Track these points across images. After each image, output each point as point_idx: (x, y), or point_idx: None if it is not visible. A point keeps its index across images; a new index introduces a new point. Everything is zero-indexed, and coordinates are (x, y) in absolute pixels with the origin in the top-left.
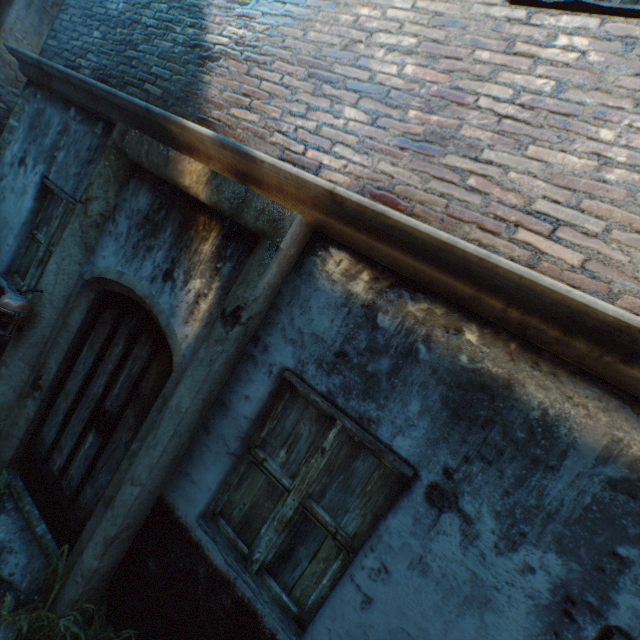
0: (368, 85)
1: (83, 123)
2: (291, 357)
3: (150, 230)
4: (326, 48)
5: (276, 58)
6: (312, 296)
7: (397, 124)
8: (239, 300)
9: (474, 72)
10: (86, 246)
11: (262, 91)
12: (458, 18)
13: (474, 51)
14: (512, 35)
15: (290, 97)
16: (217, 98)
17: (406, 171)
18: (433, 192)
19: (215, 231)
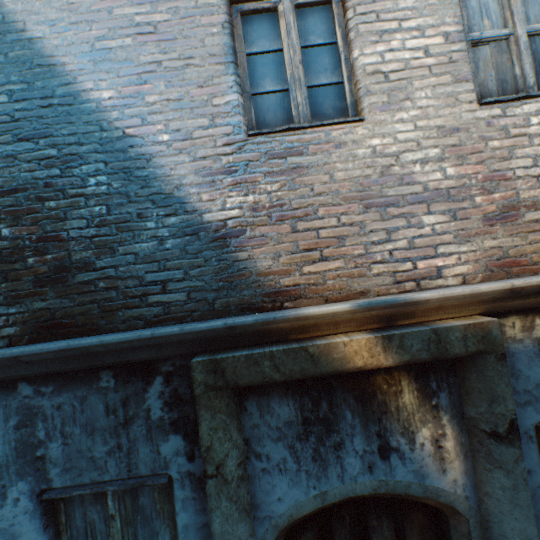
0: (426, 193)
1: (63, 390)
2: (535, 414)
3: (322, 430)
4: (363, 180)
5: (316, 206)
6: (513, 361)
7: (473, 211)
8: (506, 416)
9: (497, 156)
10: (245, 511)
11: (325, 238)
12: (457, 125)
13: (486, 143)
14: (502, 126)
15: (361, 231)
16: (274, 266)
17: (506, 238)
18: (535, 241)
19: (403, 379)
